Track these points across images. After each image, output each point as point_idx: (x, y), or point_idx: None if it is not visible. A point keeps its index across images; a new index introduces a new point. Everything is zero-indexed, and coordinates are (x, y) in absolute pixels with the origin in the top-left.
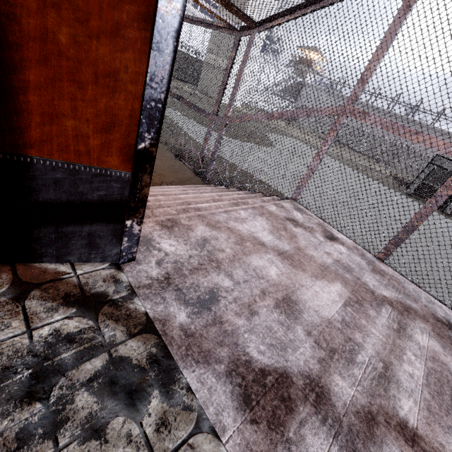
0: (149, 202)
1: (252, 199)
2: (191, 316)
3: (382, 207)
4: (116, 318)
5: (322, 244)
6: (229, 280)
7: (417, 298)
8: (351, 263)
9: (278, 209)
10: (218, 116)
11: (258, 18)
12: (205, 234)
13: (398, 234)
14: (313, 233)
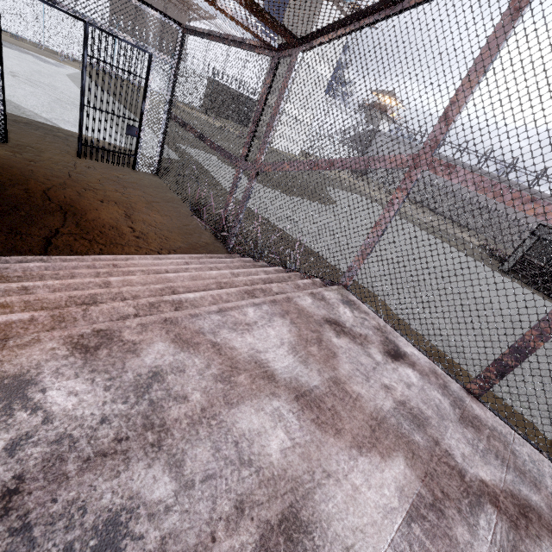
0: (109, 285)
1: (279, 284)
2: None
3: (471, 290)
4: None
5: (378, 369)
6: (171, 480)
7: (538, 478)
8: (425, 405)
9: (315, 303)
10: (247, 163)
11: (301, 32)
12: (160, 362)
13: (503, 357)
14: (367, 346)
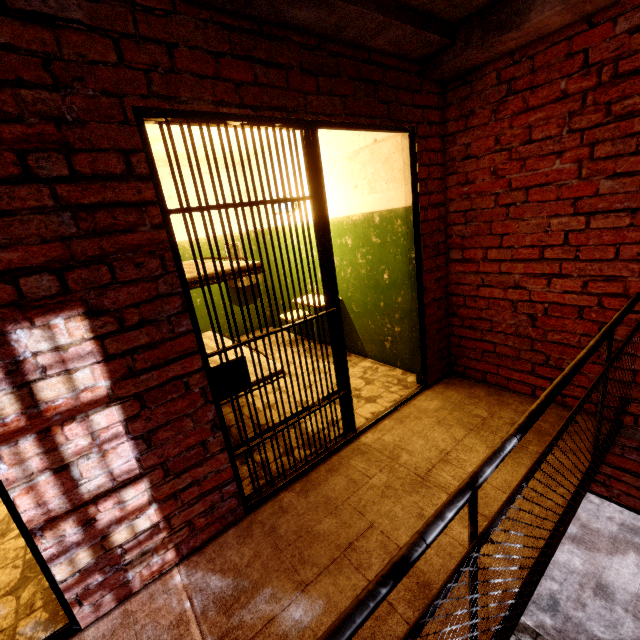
0: None
1: None
2: (552, 619)
3: None
4: (521, 631)
5: (600, 509)
6: (555, 583)
7: None
8: (635, 520)
9: None
10: None
11: None
12: None
13: None
14: (587, 496)
